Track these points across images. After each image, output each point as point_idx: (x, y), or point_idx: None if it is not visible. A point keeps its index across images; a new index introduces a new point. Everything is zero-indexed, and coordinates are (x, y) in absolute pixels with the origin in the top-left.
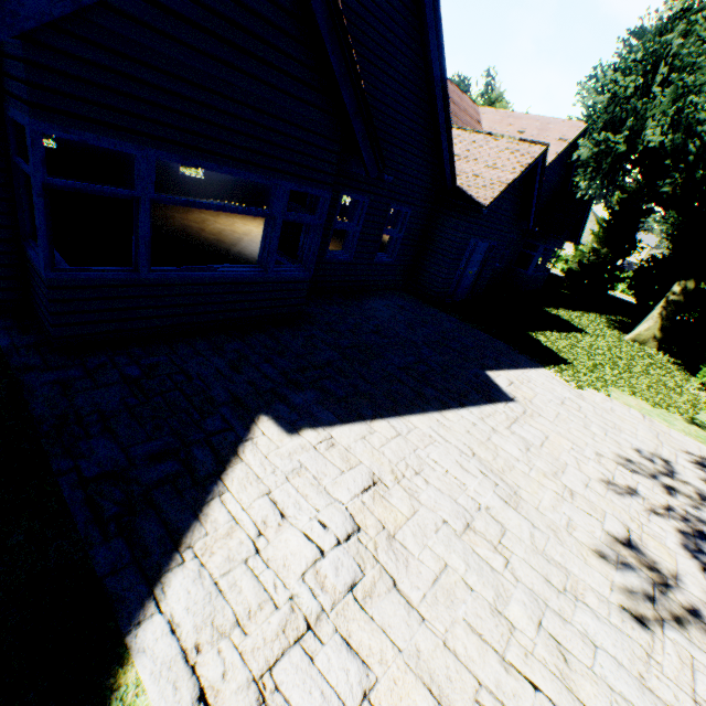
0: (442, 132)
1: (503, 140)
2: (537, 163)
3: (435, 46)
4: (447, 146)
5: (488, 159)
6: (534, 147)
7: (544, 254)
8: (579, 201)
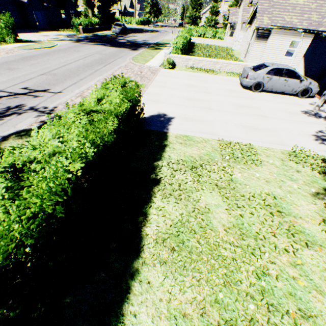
0: None
1: None
2: None
3: None
4: None
5: None
6: None
7: (68, 13)
8: None
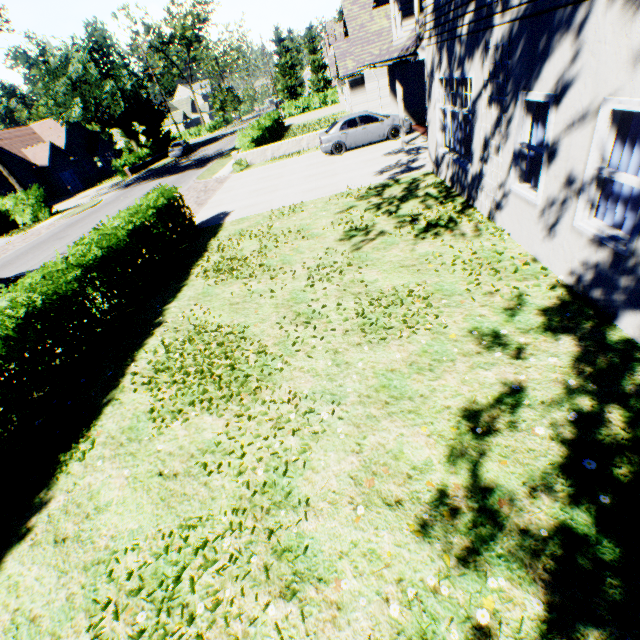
0: (22, 159)
1: (40, 146)
2: (54, 146)
3: (1, 149)
4: (26, 161)
5: (41, 154)
6: (48, 144)
7: (105, 158)
8: (96, 134)
